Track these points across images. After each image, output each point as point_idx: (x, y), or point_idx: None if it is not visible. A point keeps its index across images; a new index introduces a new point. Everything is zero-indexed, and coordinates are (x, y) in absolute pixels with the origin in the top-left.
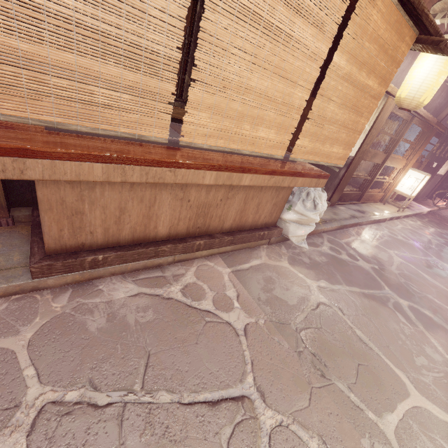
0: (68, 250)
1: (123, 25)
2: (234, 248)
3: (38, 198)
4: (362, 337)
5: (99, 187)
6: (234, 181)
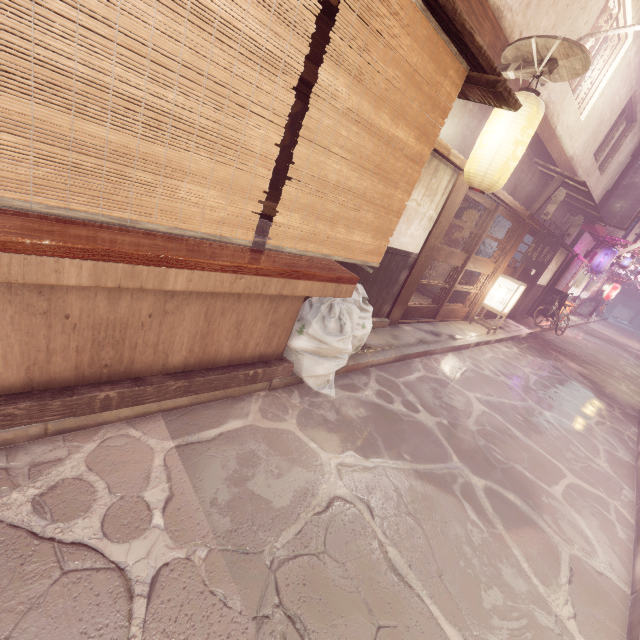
0: None
1: None
2: (195, 399)
3: None
4: (397, 563)
5: None
6: (148, 282)
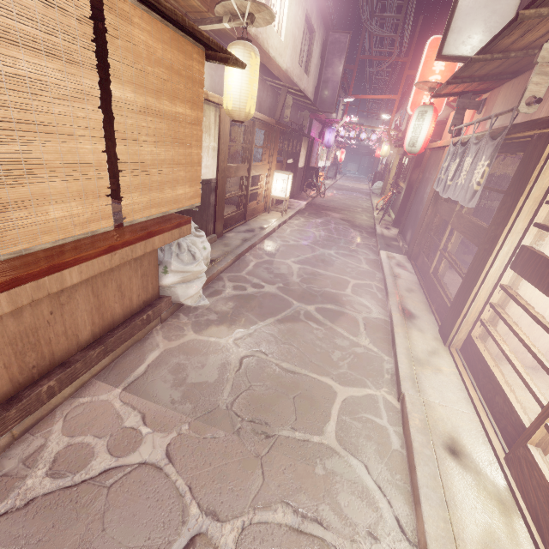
0: None
1: None
2: (114, 356)
3: None
4: (289, 368)
5: None
6: (52, 287)
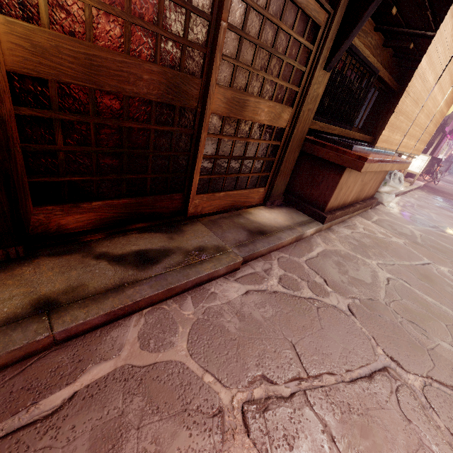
0: (328, 210)
1: (413, 111)
2: (362, 211)
3: (339, 182)
4: (449, 246)
5: (351, 176)
6: (392, 168)
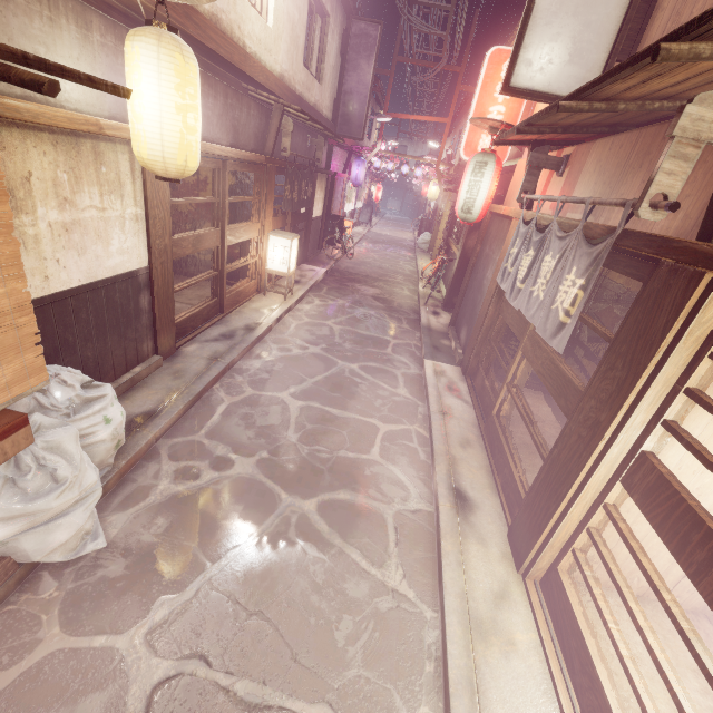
0: None
1: None
2: None
3: None
4: (250, 695)
5: None
6: None
